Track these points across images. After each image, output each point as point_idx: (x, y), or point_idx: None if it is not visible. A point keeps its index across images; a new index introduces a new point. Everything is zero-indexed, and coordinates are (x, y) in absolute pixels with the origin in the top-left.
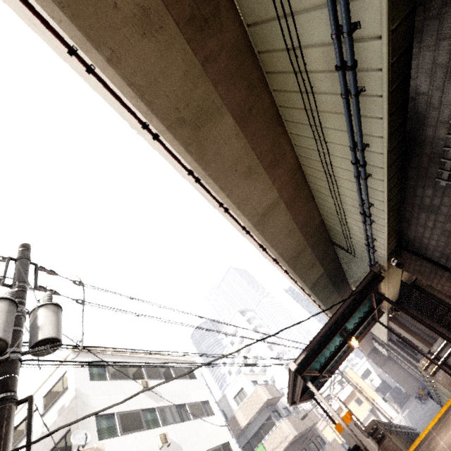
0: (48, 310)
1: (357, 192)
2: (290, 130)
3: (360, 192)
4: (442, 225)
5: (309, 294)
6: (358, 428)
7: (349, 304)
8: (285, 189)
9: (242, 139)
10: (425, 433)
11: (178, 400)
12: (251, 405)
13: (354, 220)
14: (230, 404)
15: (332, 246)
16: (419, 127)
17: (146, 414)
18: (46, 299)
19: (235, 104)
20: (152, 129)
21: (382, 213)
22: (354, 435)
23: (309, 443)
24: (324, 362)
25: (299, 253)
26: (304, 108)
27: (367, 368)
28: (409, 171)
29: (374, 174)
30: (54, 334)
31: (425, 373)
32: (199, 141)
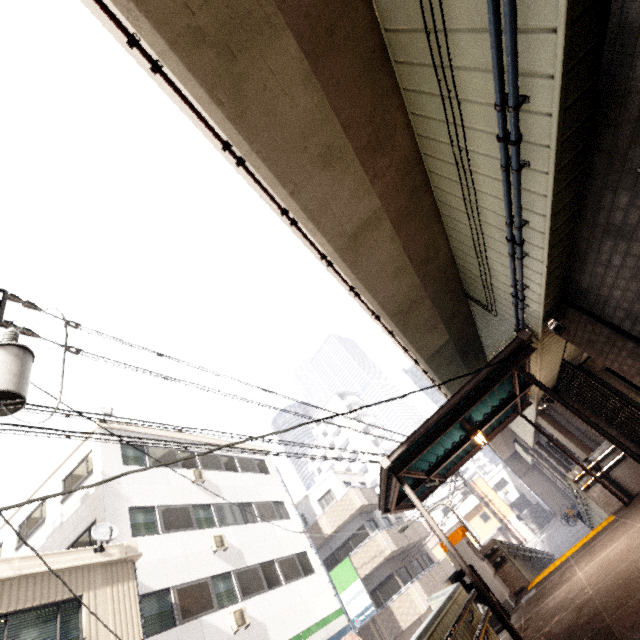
0: (8, 353)
1: (504, 199)
2: (404, 81)
3: (508, 197)
4: (636, 262)
5: (425, 371)
6: (471, 547)
7: (476, 384)
8: (393, 195)
9: (316, 90)
10: (562, 560)
11: (242, 498)
12: (340, 511)
13: (499, 255)
14: (312, 508)
15: (465, 302)
16: (625, 60)
17: (197, 510)
18: (6, 338)
19: (300, 14)
20: (149, 50)
21: (541, 238)
22: (457, 556)
23: (411, 561)
24: (435, 462)
25: (411, 305)
26: (424, 25)
27: (503, 478)
28: (596, 159)
29: (534, 161)
30: (12, 387)
31: (576, 486)
32: (234, 83)
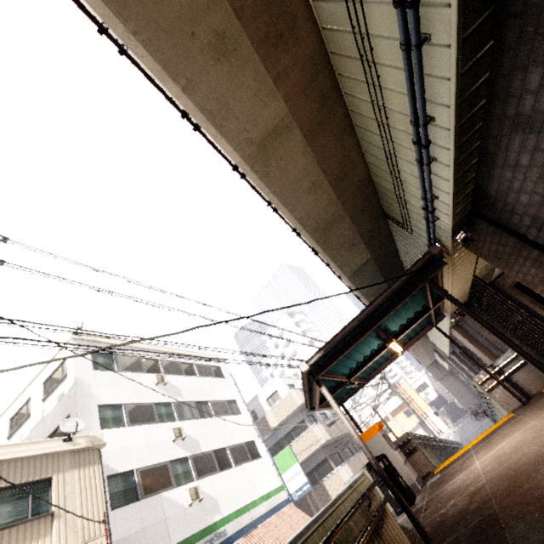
0: None
1: (407, 89)
2: None
3: (411, 87)
4: None
5: (349, 287)
6: (387, 439)
7: (389, 296)
8: (301, 101)
9: None
10: (464, 450)
11: (200, 397)
12: (284, 408)
13: (409, 165)
14: (261, 406)
15: (384, 221)
16: None
17: (160, 407)
18: None
19: None
20: None
21: (447, 136)
22: (365, 448)
23: (343, 448)
24: (355, 367)
25: (330, 223)
26: None
27: (424, 382)
28: (506, 28)
29: (435, 32)
30: None
31: (481, 388)
32: None
